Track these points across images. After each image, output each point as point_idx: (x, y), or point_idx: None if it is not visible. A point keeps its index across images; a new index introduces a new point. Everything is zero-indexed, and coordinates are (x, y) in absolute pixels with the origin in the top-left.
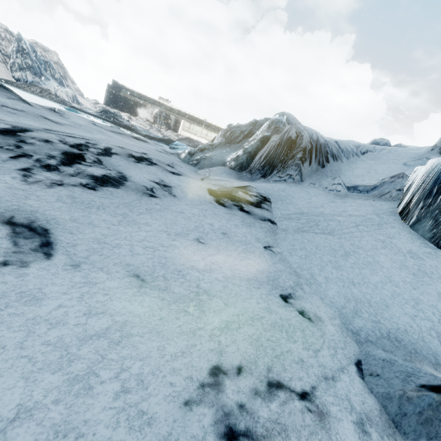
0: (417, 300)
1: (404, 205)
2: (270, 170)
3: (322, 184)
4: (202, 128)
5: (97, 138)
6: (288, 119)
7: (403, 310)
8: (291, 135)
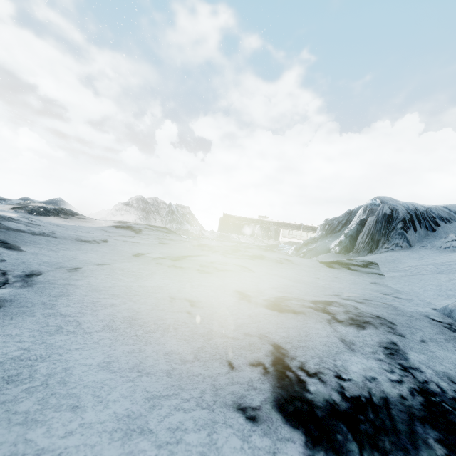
0: None
1: None
2: (375, 245)
3: (435, 244)
4: (301, 231)
5: None
6: (382, 201)
7: None
8: (385, 211)
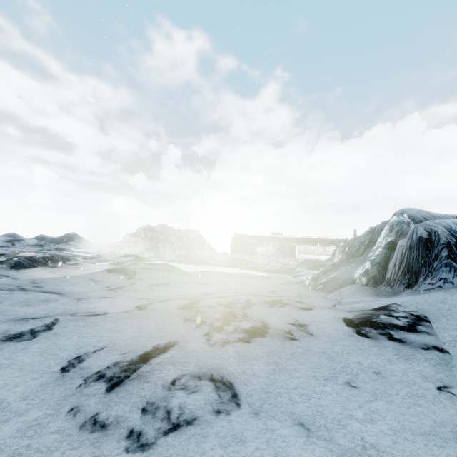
0: None
1: None
2: (413, 278)
3: None
4: (318, 246)
5: (234, 288)
6: (410, 215)
7: None
8: (421, 234)
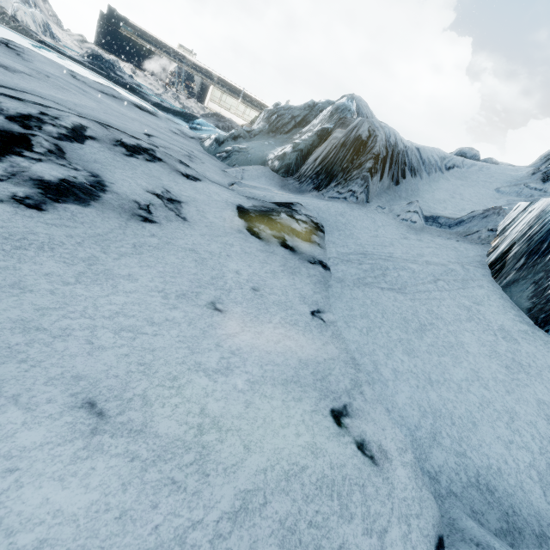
0: (513, 412)
1: (498, 256)
2: (327, 181)
3: (394, 209)
4: (239, 102)
5: (74, 101)
6: (358, 106)
7: (495, 431)
8: (362, 133)
